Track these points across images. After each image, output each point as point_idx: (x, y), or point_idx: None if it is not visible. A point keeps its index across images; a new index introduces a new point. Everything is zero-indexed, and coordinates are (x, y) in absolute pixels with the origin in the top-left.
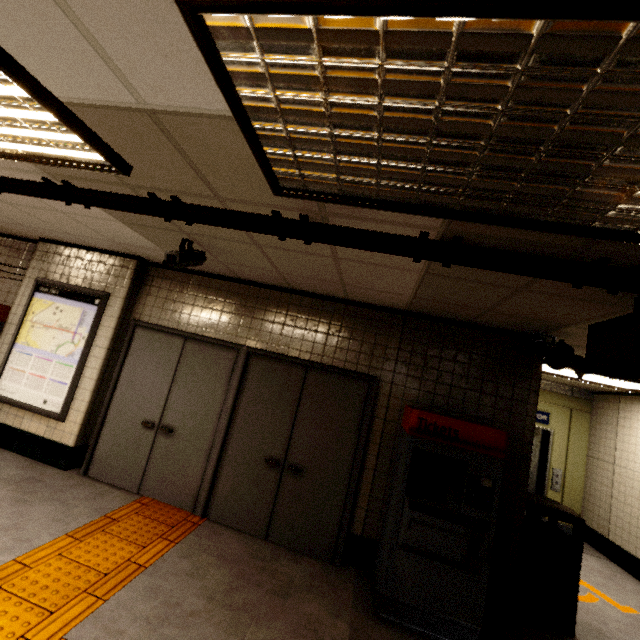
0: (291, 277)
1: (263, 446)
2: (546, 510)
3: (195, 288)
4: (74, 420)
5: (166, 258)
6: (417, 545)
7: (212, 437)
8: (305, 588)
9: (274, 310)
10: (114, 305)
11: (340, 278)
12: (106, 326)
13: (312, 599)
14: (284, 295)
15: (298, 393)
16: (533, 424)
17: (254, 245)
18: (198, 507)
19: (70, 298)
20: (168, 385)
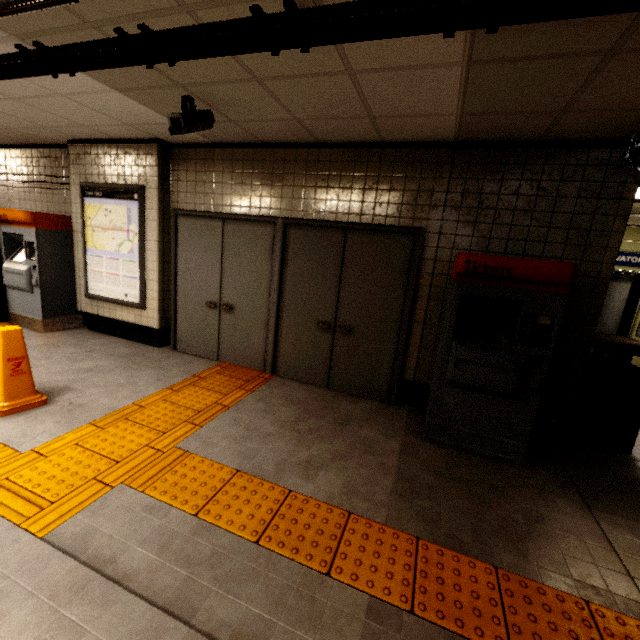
0: (311, 123)
1: (313, 312)
2: (618, 346)
3: (220, 164)
4: (152, 307)
5: (170, 124)
6: (464, 381)
7: (267, 309)
8: (362, 420)
9: (303, 172)
10: (151, 197)
11: (365, 107)
12: (150, 220)
13: (368, 427)
14: (311, 152)
15: (340, 258)
16: (615, 256)
17: (255, 81)
18: (267, 367)
19: (113, 198)
20: (219, 268)
